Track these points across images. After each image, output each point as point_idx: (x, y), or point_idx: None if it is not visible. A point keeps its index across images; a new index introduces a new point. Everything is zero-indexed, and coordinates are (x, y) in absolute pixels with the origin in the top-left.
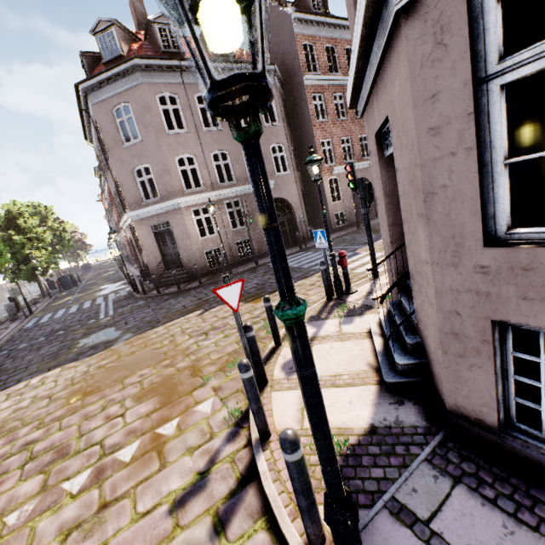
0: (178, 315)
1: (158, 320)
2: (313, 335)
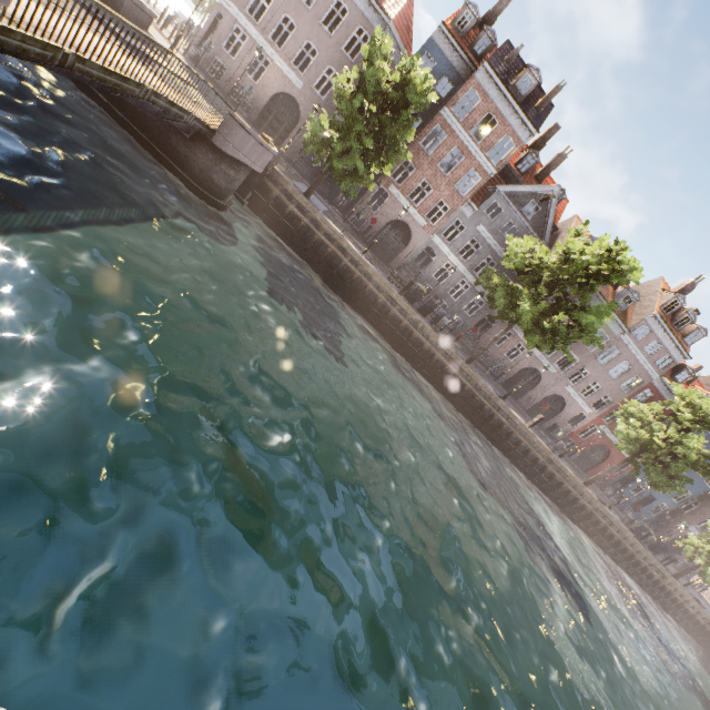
0: None
1: None
2: None
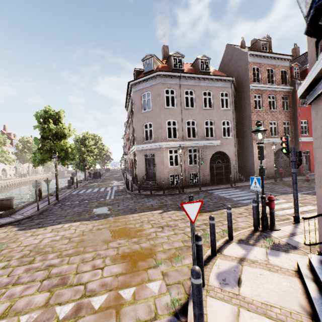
0: (147, 209)
1: (136, 209)
2: (243, 256)
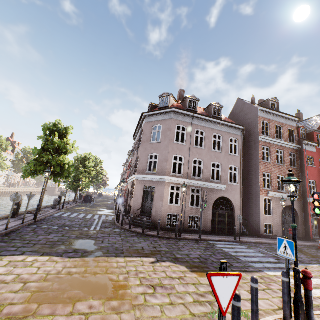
0: (137, 254)
1: (123, 251)
2: None
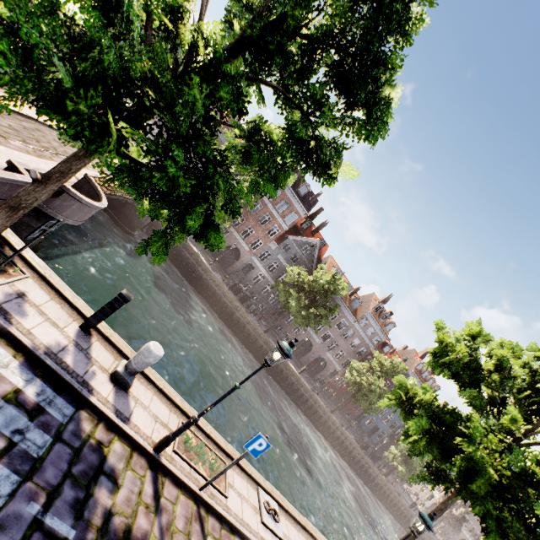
0: None
1: None
2: None
